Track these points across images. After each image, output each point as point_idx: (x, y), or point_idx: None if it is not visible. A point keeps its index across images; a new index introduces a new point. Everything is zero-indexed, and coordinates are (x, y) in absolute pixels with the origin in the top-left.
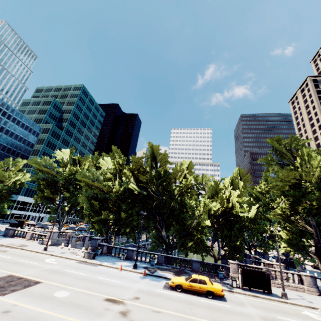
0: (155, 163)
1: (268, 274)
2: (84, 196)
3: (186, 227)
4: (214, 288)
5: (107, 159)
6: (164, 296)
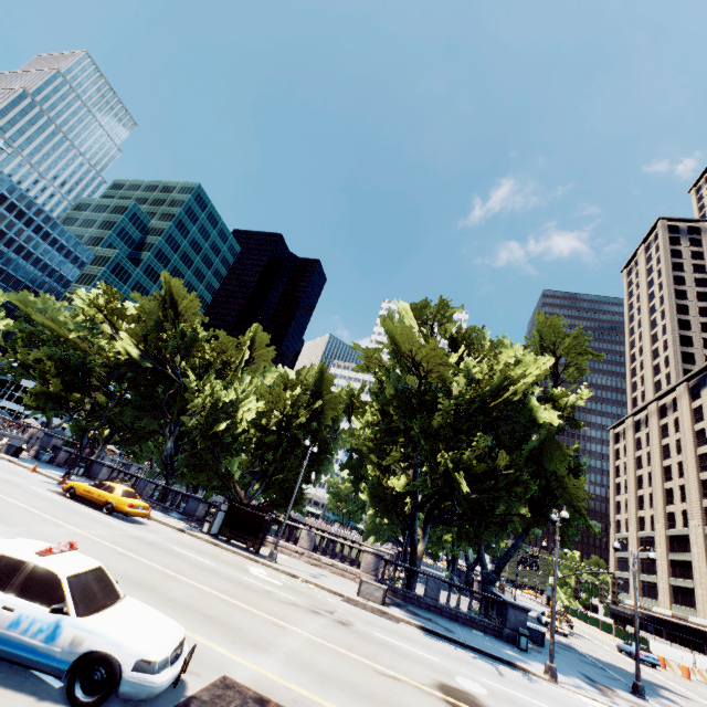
0: (177, 313)
1: (267, 519)
2: (42, 352)
3: (185, 429)
4: (120, 500)
5: (131, 307)
6: (24, 488)
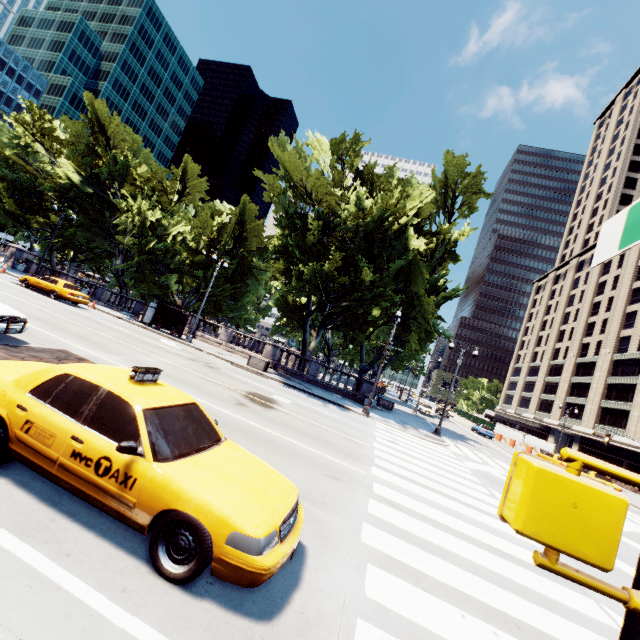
0: (107, 139)
1: (186, 315)
2: None
3: (124, 246)
4: (63, 290)
5: None
6: None
